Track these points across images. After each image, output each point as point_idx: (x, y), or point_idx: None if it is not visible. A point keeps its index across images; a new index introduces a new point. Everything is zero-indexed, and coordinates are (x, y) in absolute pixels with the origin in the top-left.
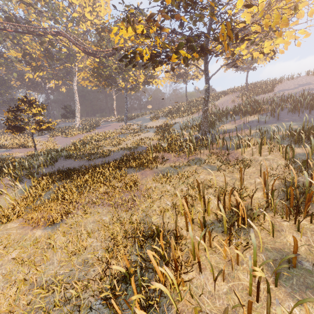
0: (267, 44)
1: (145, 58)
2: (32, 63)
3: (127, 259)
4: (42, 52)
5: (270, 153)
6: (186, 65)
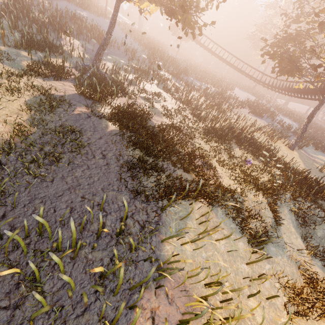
0: (146, 4)
1: None
2: None
3: (215, 138)
4: None
5: (150, 85)
6: None
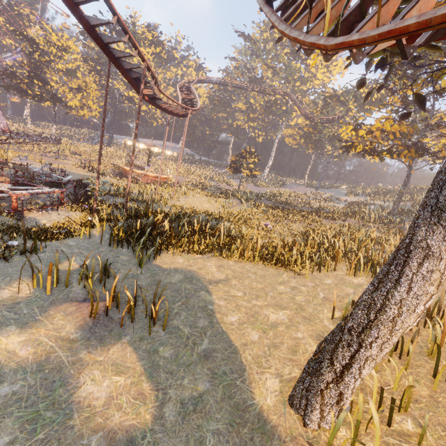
0: None
1: (358, 151)
2: (250, 114)
3: None
4: (264, 108)
5: None
6: (392, 158)
